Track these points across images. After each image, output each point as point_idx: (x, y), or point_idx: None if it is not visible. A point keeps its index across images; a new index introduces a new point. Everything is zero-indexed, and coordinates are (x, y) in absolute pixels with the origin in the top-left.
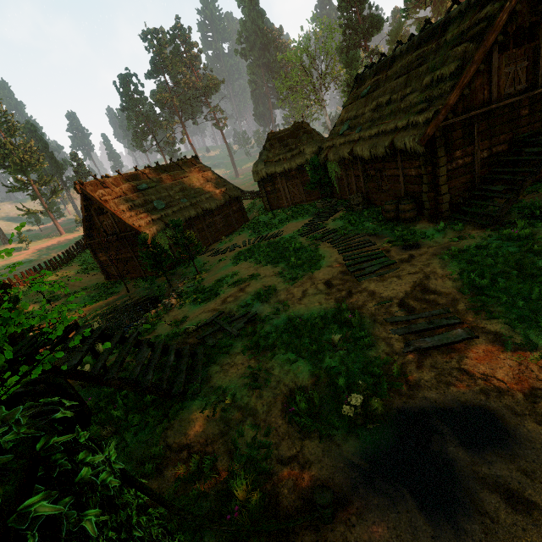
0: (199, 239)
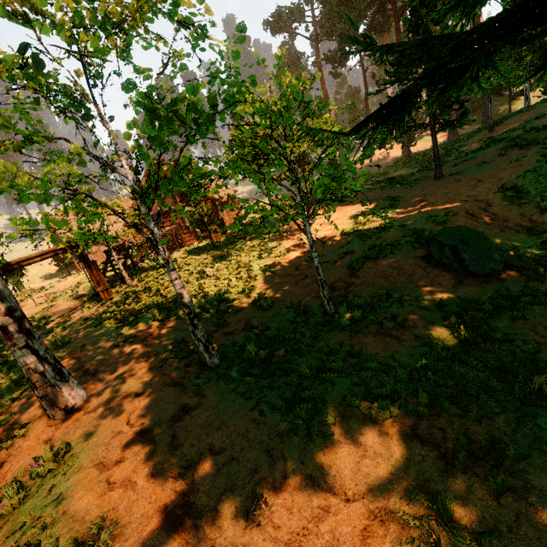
0: None
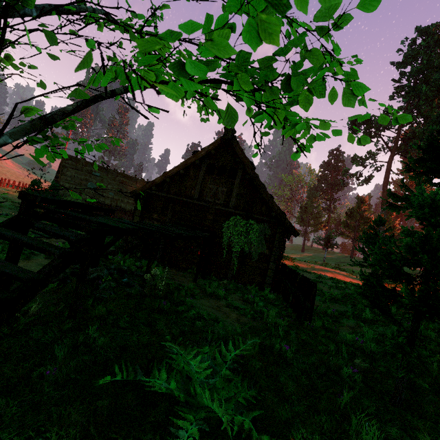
0: None
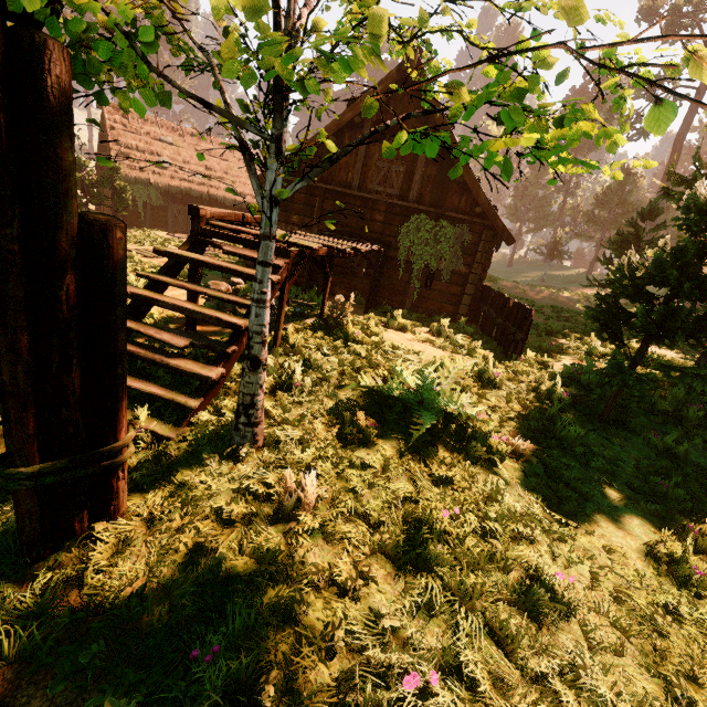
0: (189, 221)
